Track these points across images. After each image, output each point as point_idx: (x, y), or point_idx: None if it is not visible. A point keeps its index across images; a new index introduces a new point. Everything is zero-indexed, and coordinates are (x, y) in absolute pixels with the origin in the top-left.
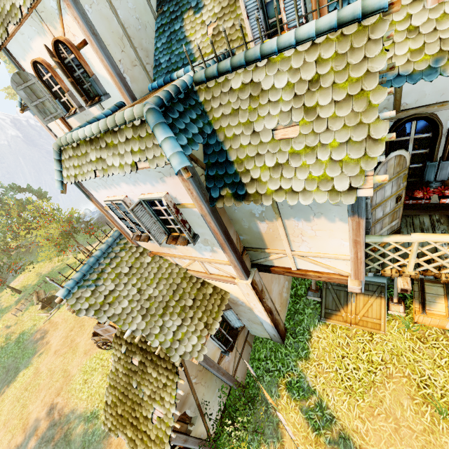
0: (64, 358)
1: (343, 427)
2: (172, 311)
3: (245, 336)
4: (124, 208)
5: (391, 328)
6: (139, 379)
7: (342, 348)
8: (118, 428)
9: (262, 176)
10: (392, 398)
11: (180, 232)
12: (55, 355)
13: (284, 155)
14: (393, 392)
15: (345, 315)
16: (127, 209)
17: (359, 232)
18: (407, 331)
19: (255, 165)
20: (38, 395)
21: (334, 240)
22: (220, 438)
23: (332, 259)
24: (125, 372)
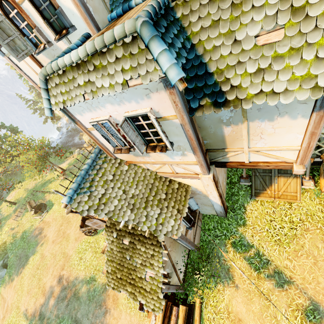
0: (61, 245)
1: (276, 266)
2: (152, 204)
3: (198, 215)
4: (107, 127)
5: (304, 198)
6: (131, 254)
7: (270, 215)
8: (120, 286)
9: (242, 83)
10: (310, 243)
11: (157, 142)
12: (53, 244)
13: (266, 60)
14: (310, 240)
15: (270, 192)
16: (111, 127)
17: (319, 125)
18: (317, 198)
19: (236, 73)
20: (47, 271)
21: (290, 135)
22: (190, 283)
23: (283, 151)
24: (119, 250)
